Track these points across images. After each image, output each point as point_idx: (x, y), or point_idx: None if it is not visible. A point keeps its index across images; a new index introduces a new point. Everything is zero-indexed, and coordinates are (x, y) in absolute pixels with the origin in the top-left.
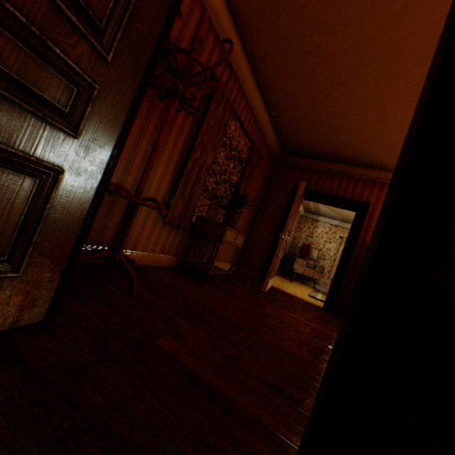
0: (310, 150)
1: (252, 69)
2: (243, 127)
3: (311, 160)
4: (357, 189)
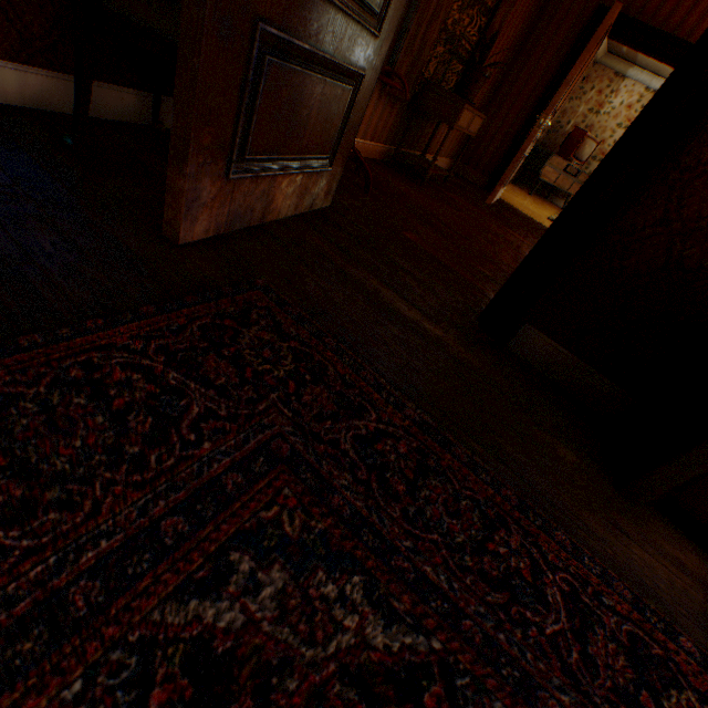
0: None
1: None
2: None
3: None
4: None
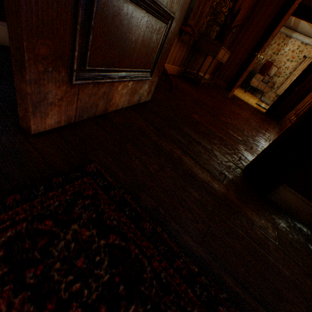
0: None
1: None
2: None
3: None
4: None
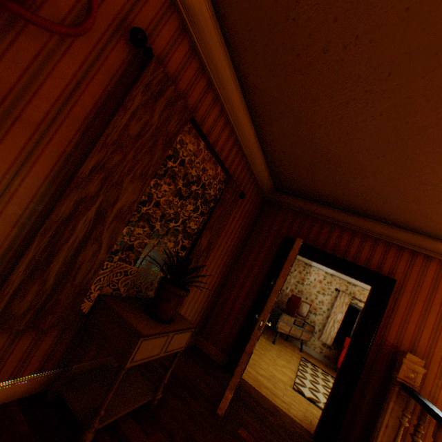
0: (312, 191)
1: (233, 57)
2: (211, 148)
3: (312, 203)
4: (376, 254)
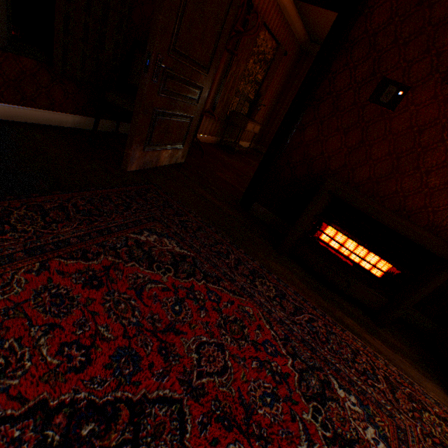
0: None
1: None
2: (270, 34)
3: None
4: None
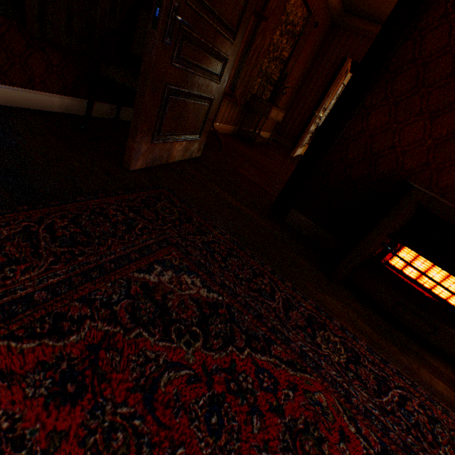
0: (372, 13)
1: None
2: None
3: (371, 25)
4: None
